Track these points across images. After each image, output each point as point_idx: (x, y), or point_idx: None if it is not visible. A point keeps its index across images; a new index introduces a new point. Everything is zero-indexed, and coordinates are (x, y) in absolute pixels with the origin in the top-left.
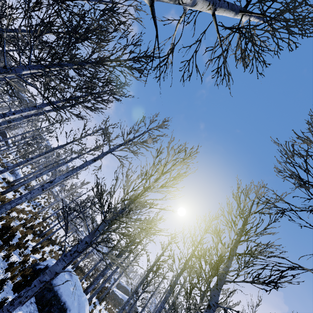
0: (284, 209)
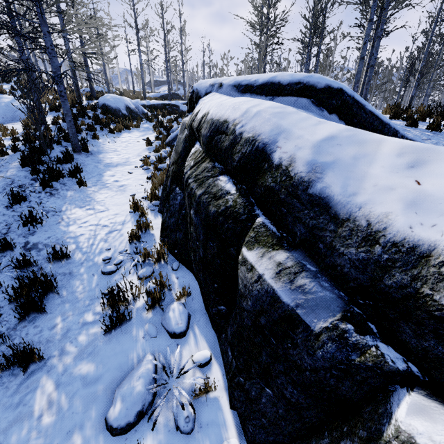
0: None
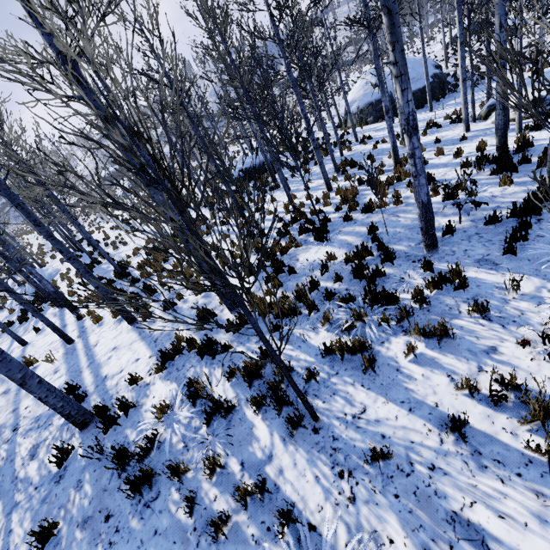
0: None
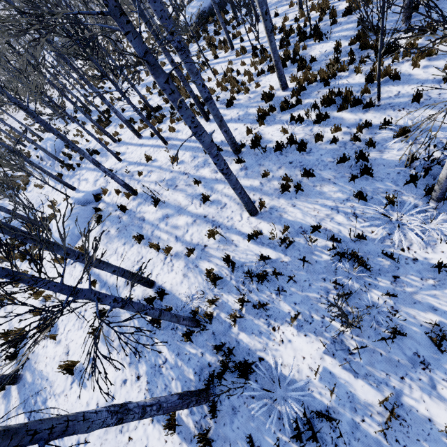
0: None
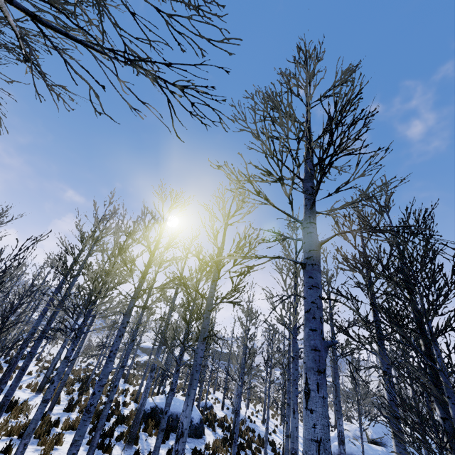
0: None
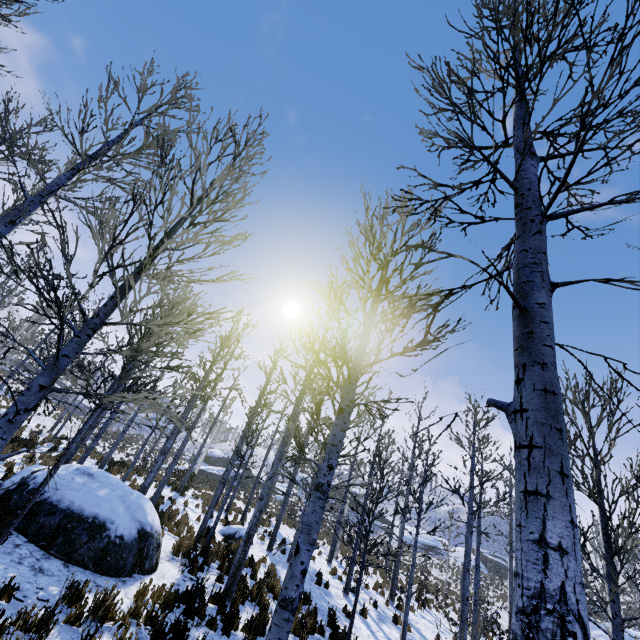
0: (437, 200)
